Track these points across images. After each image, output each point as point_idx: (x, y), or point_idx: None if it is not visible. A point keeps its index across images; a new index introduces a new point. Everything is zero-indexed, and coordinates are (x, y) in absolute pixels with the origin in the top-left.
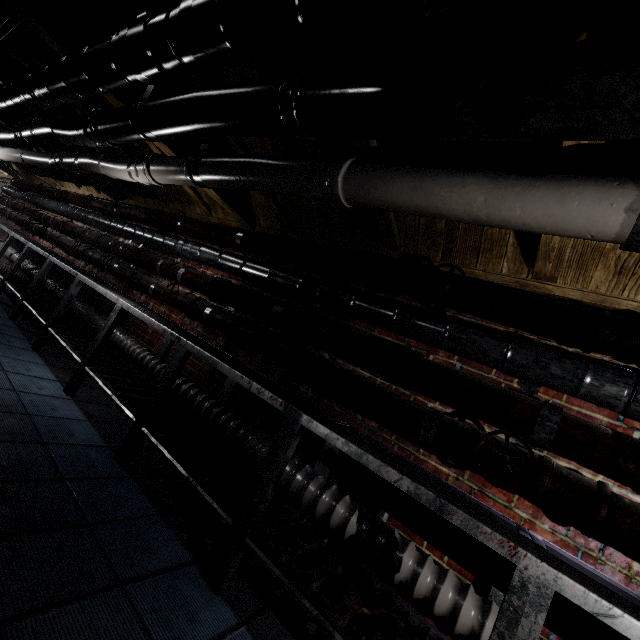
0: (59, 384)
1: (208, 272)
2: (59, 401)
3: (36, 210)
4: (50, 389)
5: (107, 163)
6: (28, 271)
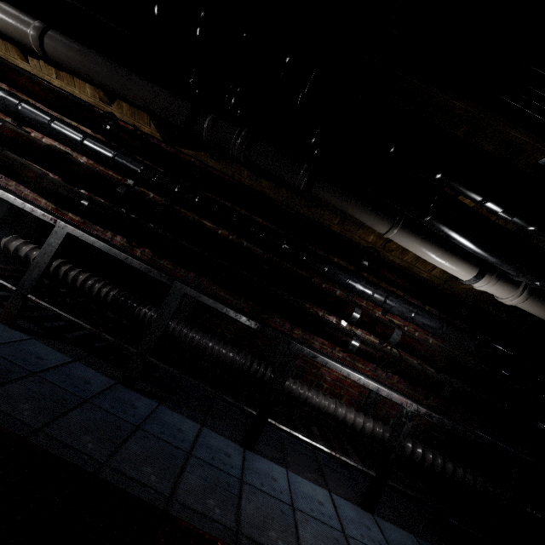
0: (338, 497)
1: (395, 321)
2: (387, 531)
3: None
4: (361, 517)
5: (420, 238)
6: None
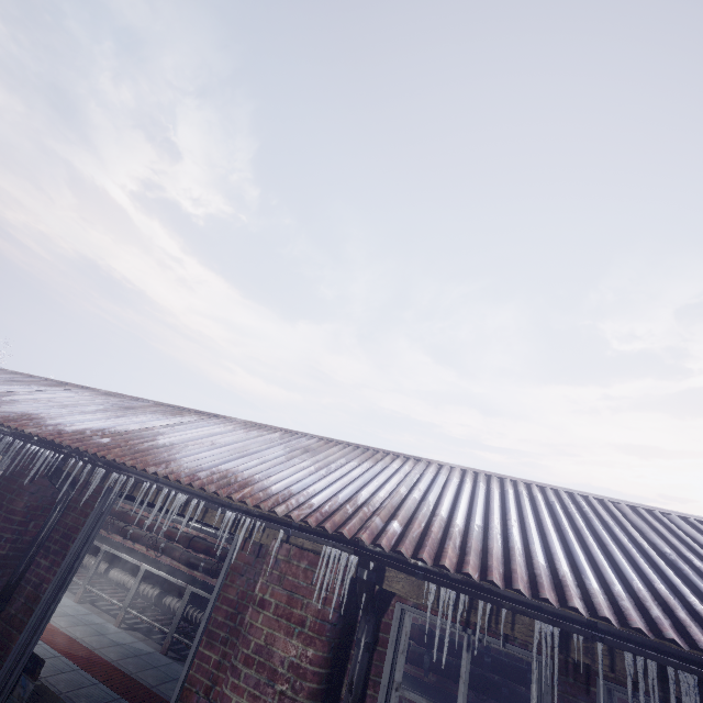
0: None
1: None
2: None
3: (125, 512)
4: None
5: None
6: (155, 598)
